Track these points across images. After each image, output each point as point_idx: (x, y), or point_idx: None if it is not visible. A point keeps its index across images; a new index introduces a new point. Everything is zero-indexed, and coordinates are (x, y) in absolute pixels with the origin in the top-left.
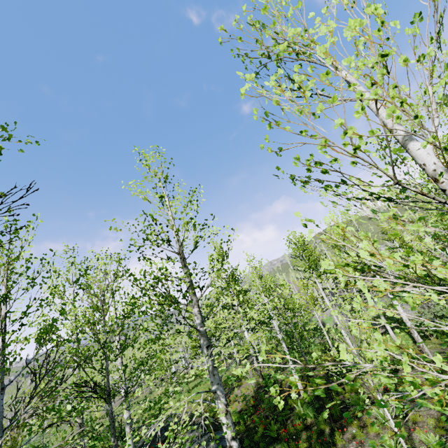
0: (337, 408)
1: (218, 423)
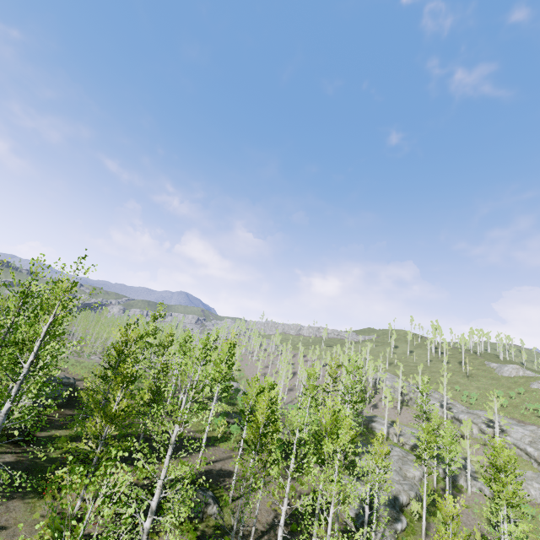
0: None
1: None
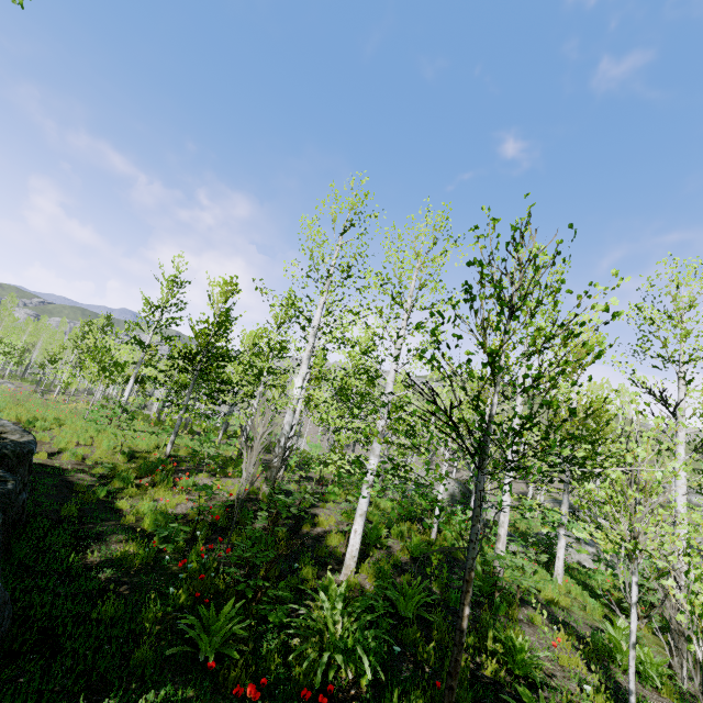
0: (462, 700)
1: (108, 510)
